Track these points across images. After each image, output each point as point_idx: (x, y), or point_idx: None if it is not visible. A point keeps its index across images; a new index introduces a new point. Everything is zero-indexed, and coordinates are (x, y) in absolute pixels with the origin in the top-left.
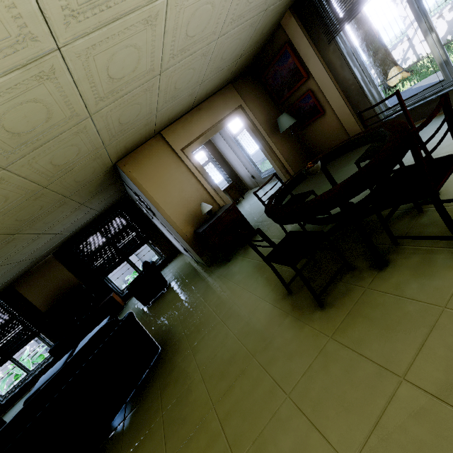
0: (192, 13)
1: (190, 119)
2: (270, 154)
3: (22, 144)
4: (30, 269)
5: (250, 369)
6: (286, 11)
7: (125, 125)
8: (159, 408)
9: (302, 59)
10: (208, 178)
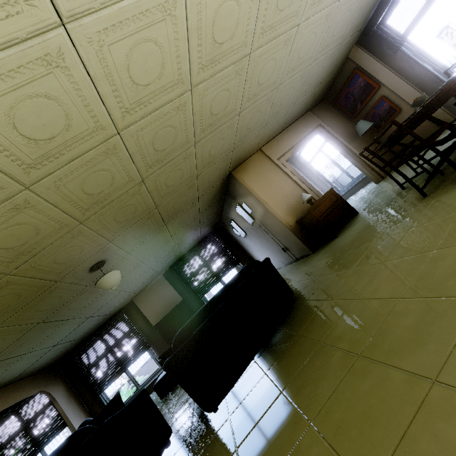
0: (305, 40)
1: (282, 138)
2: (352, 157)
3: (209, 126)
4: (146, 286)
5: (410, 233)
6: (352, 47)
7: (248, 132)
8: (320, 301)
9: (371, 75)
10: (301, 178)
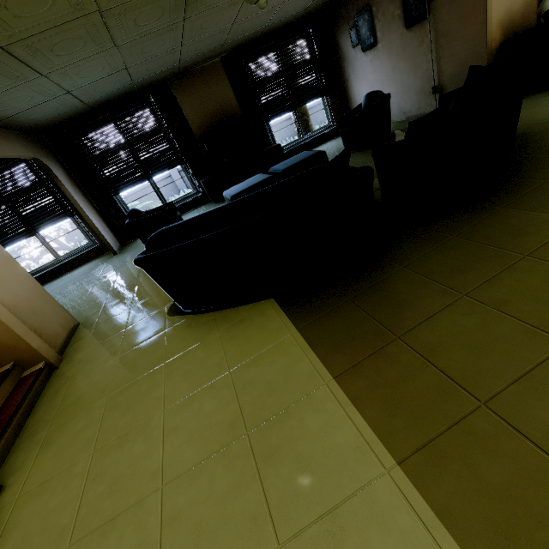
0: None
1: None
2: None
3: None
4: (192, 68)
5: None
6: None
7: None
8: None
9: None
10: None
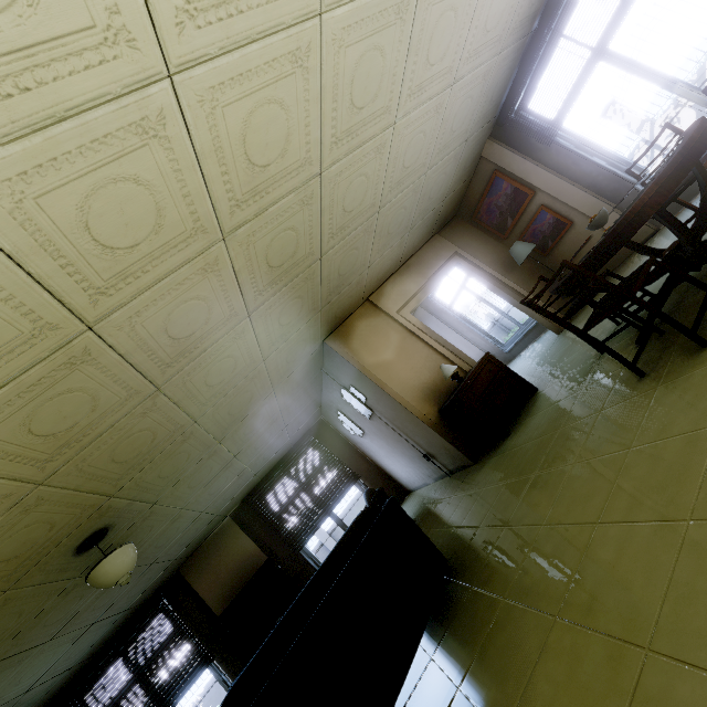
0: (409, 143)
1: (400, 278)
2: (513, 296)
3: (269, 284)
4: (203, 542)
5: (633, 458)
6: (485, 142)
7: (342, 279)
8: (494, 599)
9: (519, 178)
10: (438, 338)
